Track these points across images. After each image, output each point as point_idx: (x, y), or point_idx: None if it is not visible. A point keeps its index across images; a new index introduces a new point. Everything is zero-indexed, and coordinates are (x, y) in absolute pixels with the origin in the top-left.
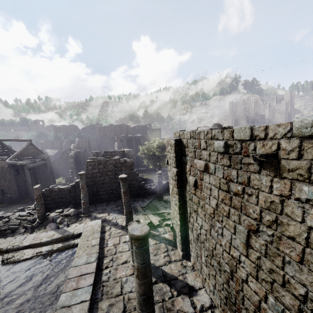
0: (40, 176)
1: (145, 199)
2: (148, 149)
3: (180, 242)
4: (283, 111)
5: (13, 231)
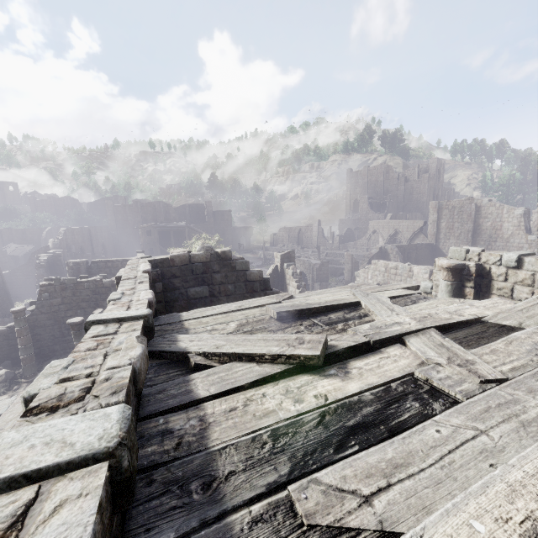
0: None
1: None
2: None
3: None
4: (424, 191)
5: None
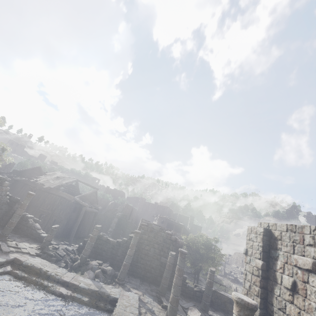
0: (84, 223)
1: (184, 300)
2: (192, 241)
3: None
4: None
5: (56, 261)
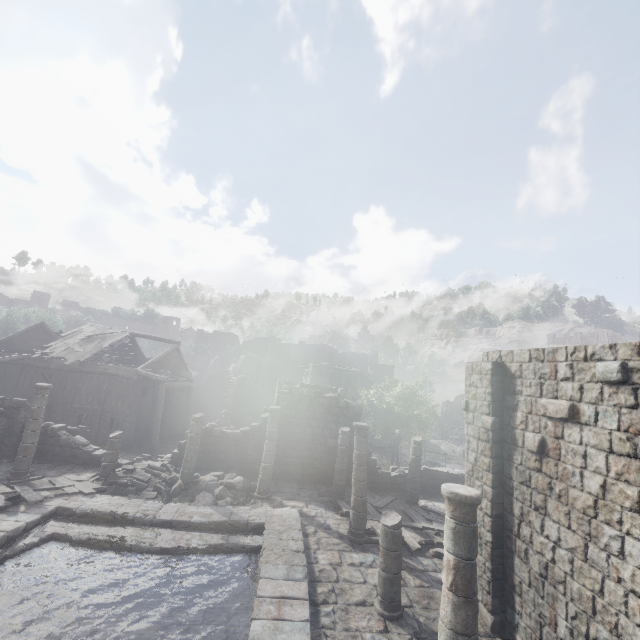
0: (171, 411)
1: (377, 495)
2: (380, 398)
3: (490, 587)
4: None
5: (137, 491)
